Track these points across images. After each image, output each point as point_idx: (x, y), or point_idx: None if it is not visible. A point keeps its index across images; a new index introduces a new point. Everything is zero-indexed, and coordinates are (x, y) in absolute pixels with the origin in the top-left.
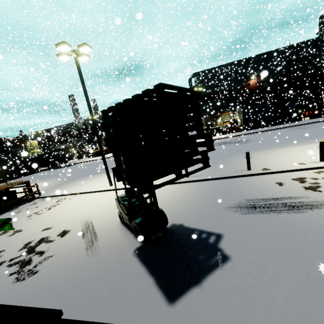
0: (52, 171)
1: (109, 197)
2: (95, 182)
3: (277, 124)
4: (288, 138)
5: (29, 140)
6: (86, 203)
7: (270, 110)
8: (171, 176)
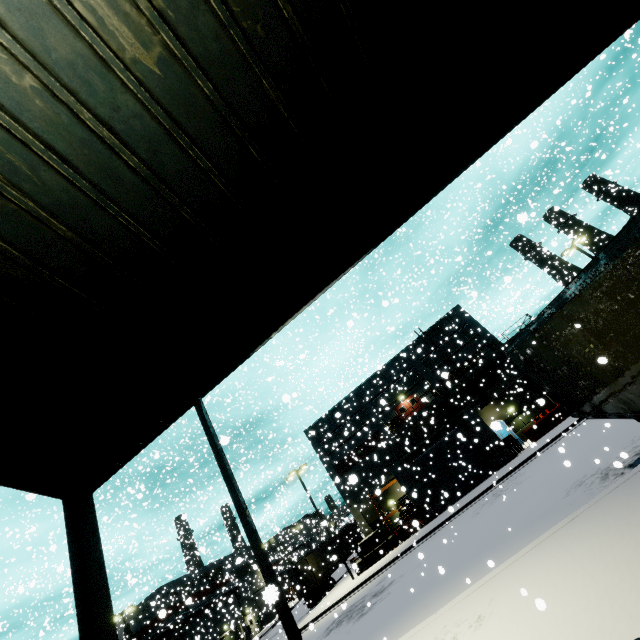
0: None
1: None
2: None
3: (484, 478)
4: (428, 575)
5: None
6: None
7: (447, 454)
8: None
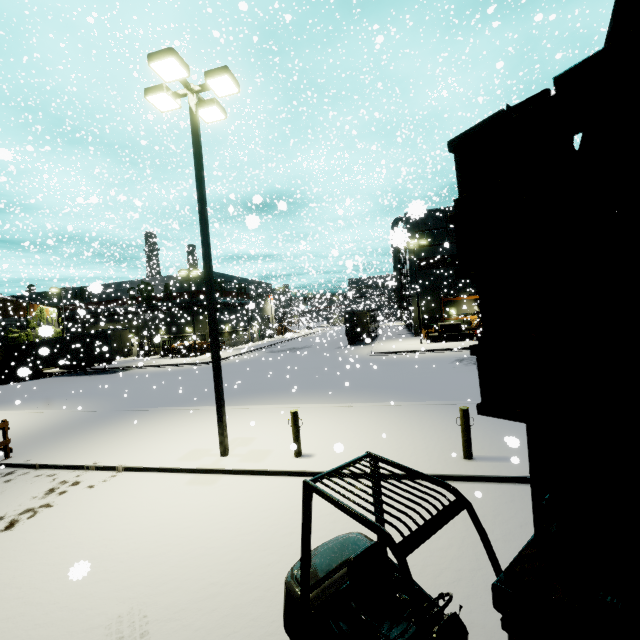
0: (72, 380)
1: (220, 503)
2: (177, 433)
3: None
4: None
5: (39, 304)
6: (141, 519)
7: None
8: (409, 446)
